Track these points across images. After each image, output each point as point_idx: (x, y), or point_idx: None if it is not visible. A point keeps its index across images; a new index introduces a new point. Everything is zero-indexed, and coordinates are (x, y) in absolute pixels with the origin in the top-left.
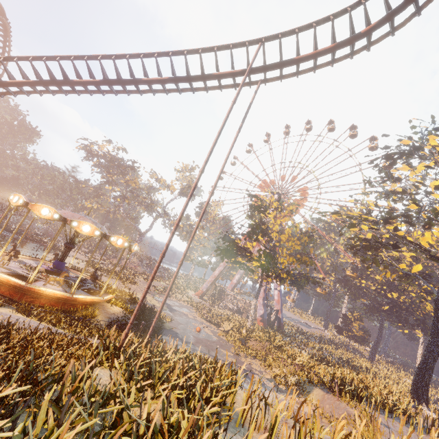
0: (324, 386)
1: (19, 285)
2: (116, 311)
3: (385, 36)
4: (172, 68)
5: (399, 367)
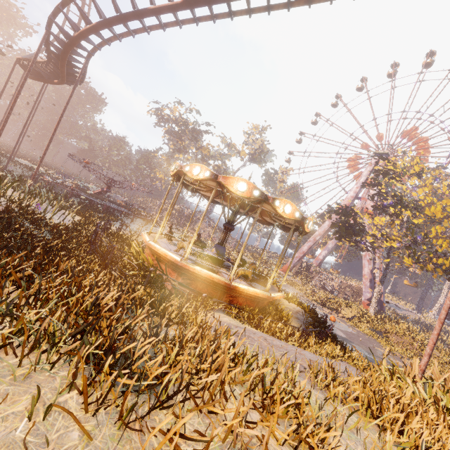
0: None
1: (224, 283)
2: (296, 309)
3: None
4: None
5: None
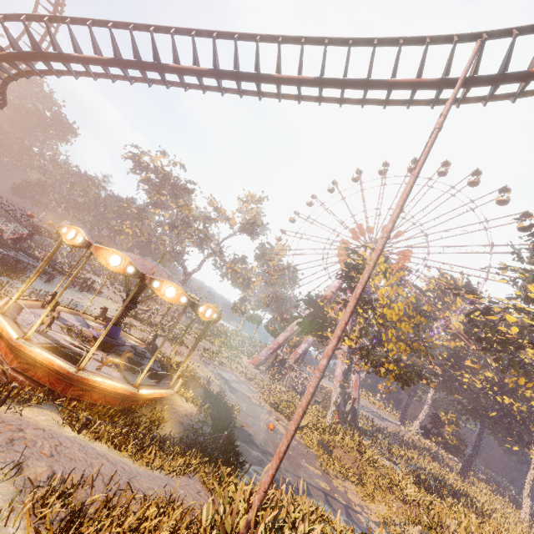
0: None
1: (66, 371)
2: (188, 411)
3: None
4: (323, 64)
5: (494, 489)
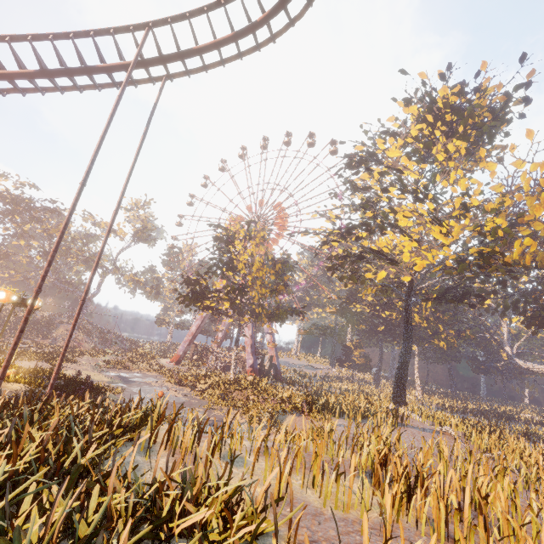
0: (298, 411)
1: None
2: (15, 388)
3: (288, 27)
4: (37, 58)
5: None
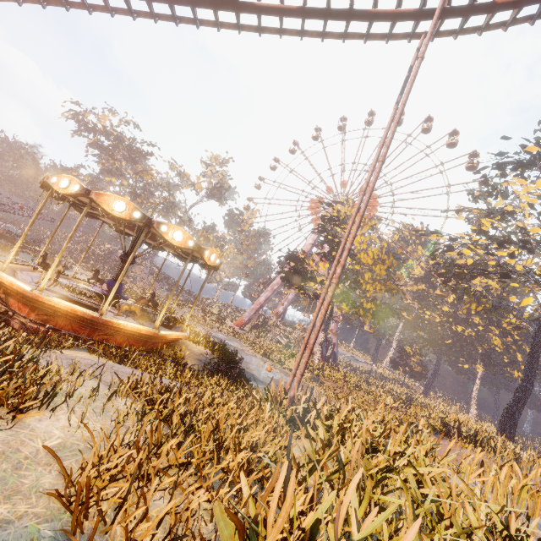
0: (435, 431)
1: (91, 316)
2: (202, 351)
3: None
4: None
5: (449, 402)
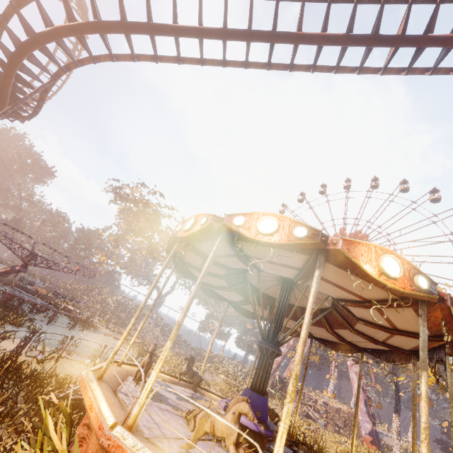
0: None
1: None
2: None
3: None
4: None
5: None
